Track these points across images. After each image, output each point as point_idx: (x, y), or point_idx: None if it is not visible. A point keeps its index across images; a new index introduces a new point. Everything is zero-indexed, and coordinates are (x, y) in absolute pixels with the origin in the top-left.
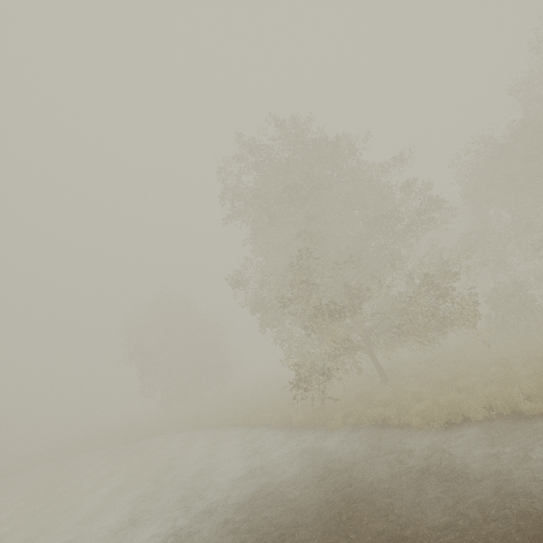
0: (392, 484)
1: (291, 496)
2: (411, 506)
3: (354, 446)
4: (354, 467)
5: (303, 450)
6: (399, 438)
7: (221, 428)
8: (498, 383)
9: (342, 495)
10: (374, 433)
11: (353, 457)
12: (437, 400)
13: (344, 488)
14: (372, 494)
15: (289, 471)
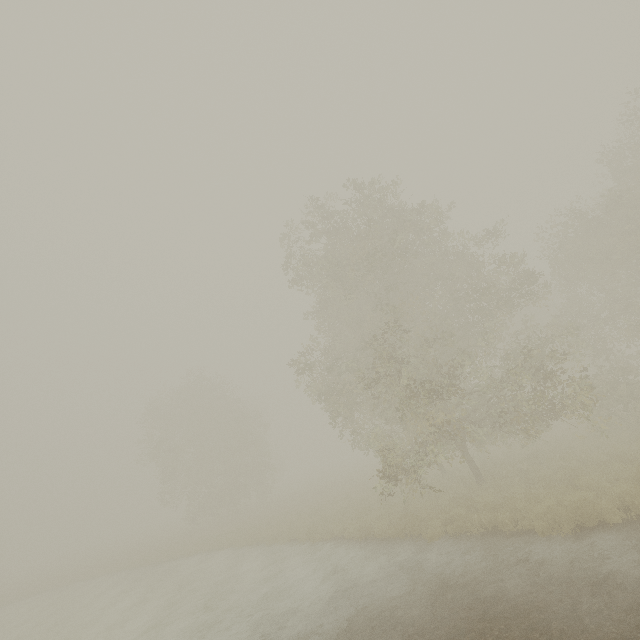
0: (536, 597)
1: (408, 618)
2: (572, 621)
3: (467, 558)
4: (478, 581)
5: (400, 565)
6: (522, 546)
7: (275, 543)
8: (626, 481)
9: (476, 613)
10: (488, 542)
11: (471, 570)
12: (559, 501)
13: (476, 605)
14: (514, 610)
15: (392, 589)
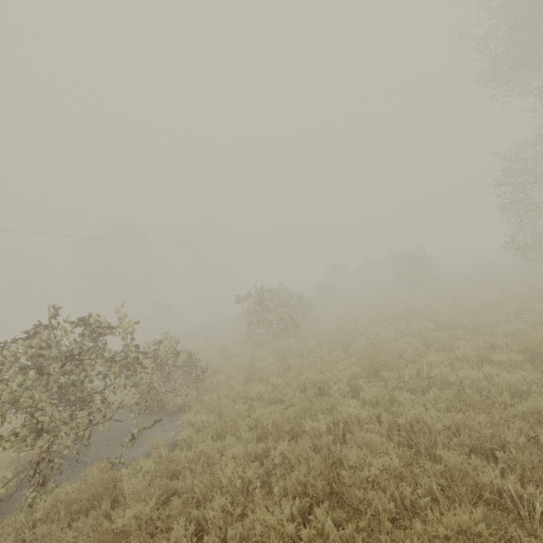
0: None
1: None
2: None
3: None
4: None
5: None
6: None
7: None
8: None
9: None
10: None
11: None
12: None
13: None
14: None
15: None
